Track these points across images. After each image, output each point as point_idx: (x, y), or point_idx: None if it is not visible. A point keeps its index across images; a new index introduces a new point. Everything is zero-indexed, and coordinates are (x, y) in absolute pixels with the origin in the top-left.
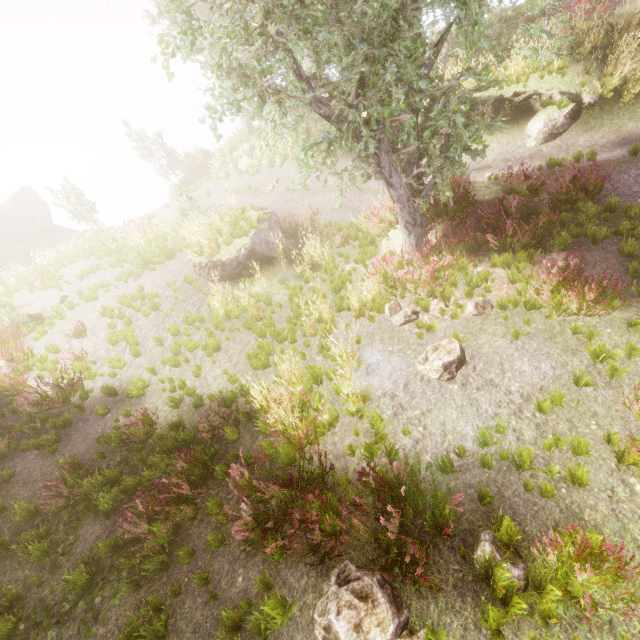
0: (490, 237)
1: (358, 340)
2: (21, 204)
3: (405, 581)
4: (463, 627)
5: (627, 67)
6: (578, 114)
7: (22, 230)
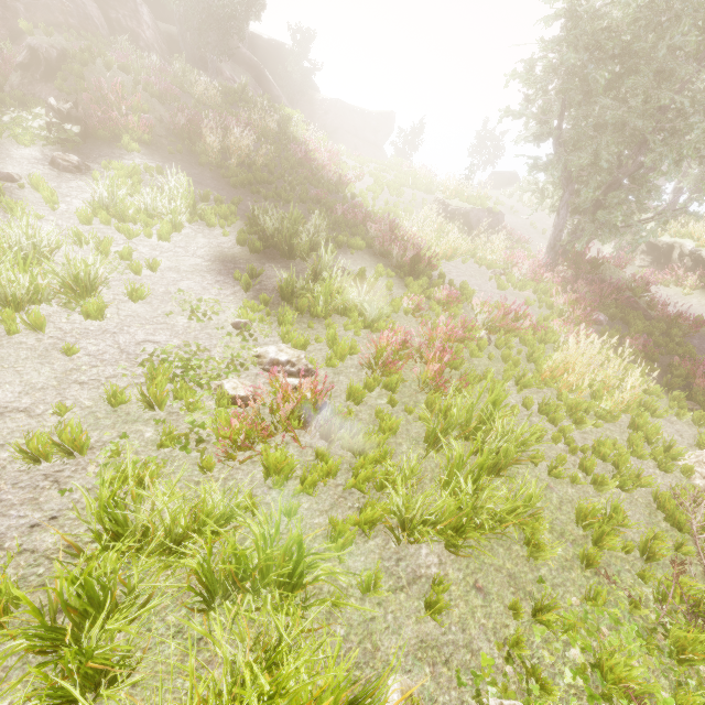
0: (580, 283)
1: (464, 261)
2: (381, 120)
3: (395, 273)
4: (399, 283)
5: None
6: None
7: (367, 134)
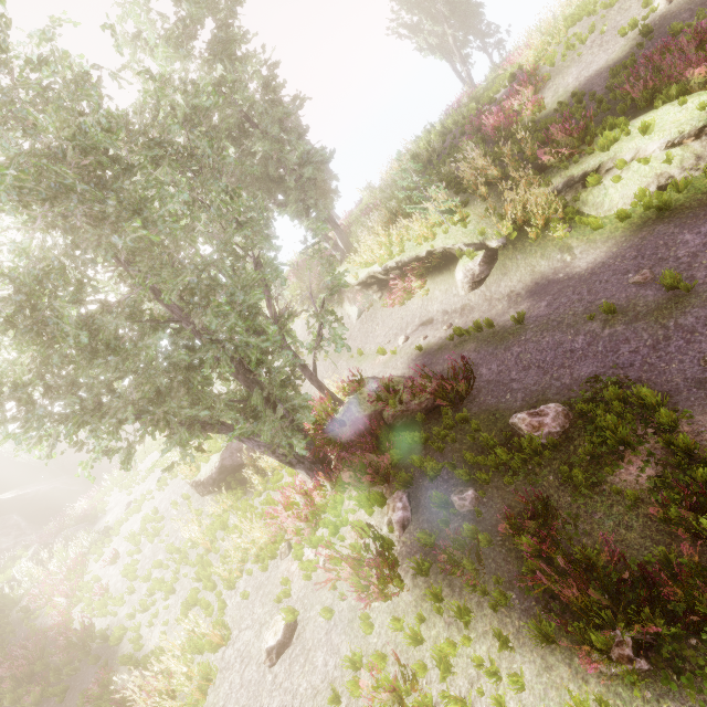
0: (346, 476)
1: (245, 596)
2: None
3: None
4: None
5: (509, 216)
6: (493, 258)
7: None
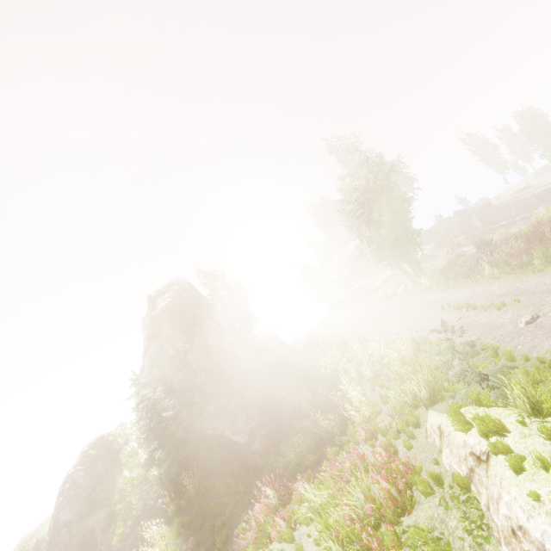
0: None
1: None
2: None
3: None
4: None
5: None
6: None
7: None
